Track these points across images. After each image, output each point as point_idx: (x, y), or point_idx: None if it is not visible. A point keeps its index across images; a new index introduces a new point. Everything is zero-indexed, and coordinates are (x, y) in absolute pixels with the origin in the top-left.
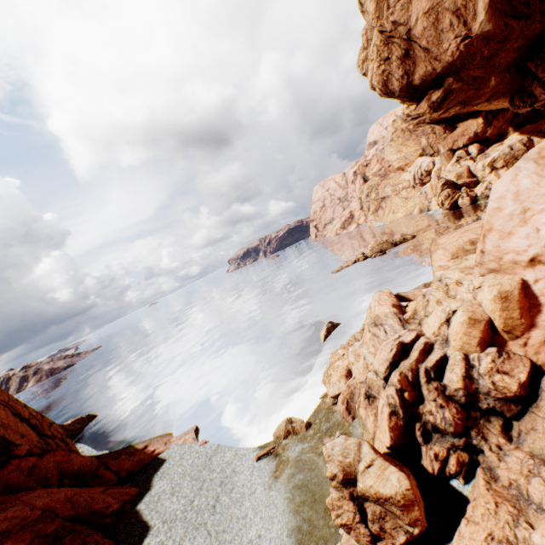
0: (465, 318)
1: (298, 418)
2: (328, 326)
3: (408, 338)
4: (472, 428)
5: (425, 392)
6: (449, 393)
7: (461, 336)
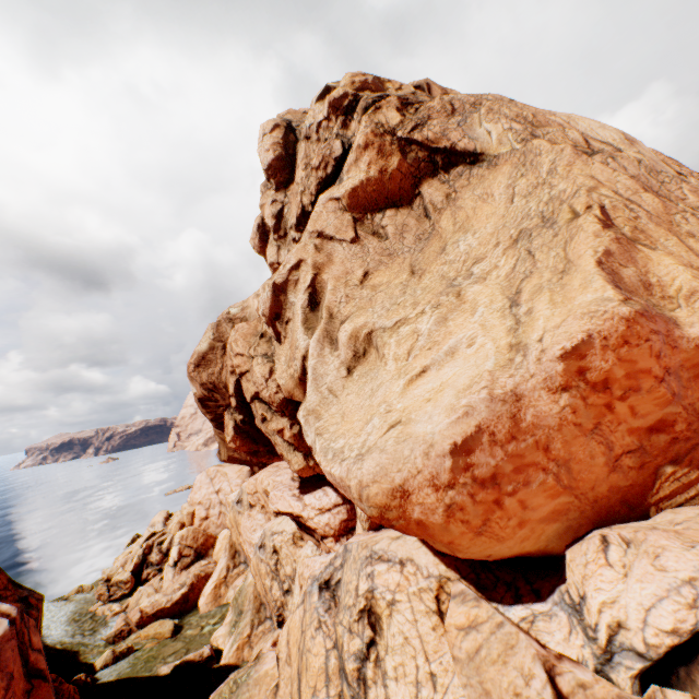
0: (178, 520)
1: (89, 584)
2: (135, 537)
3: (160, 530)
4: (165, 562)
5: (154, 550)
6: (162, 549)
7: (175, 528)
